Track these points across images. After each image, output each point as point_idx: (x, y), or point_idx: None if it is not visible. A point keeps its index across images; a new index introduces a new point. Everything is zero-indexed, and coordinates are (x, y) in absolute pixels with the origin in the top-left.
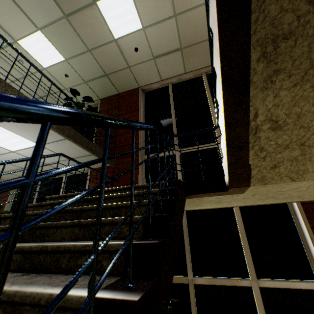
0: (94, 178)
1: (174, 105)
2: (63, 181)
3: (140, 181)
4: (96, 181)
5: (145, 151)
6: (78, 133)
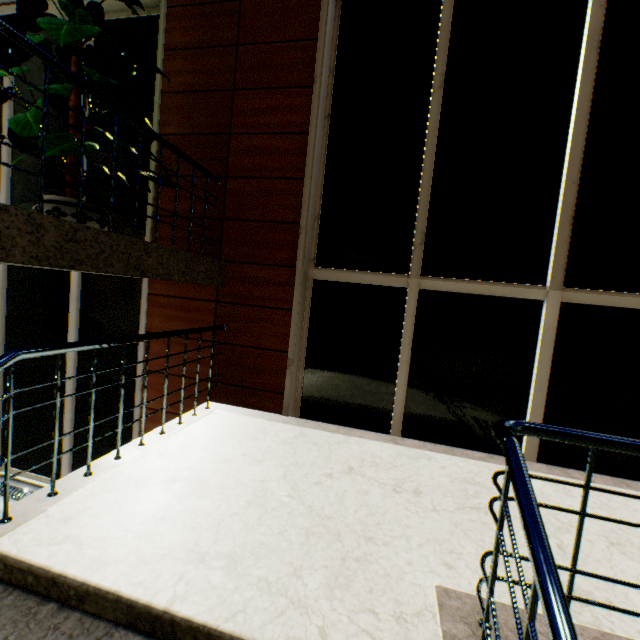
0: (161, 305)
1: (445, 98)
2: (72, 284)
3: (292, 351)
4: (169, 316)
5: (317, 255)
6: (79, 226)
